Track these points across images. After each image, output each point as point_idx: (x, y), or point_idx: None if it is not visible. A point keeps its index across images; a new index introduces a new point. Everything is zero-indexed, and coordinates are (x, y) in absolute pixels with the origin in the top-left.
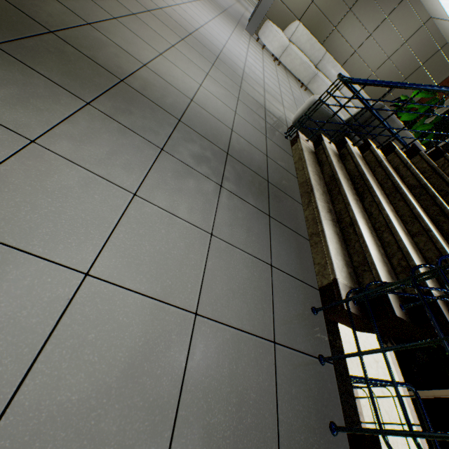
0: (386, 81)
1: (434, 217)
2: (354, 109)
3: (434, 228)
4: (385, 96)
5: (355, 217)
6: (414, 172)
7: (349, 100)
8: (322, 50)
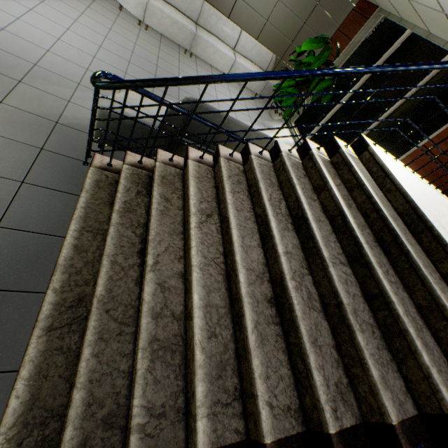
0: (151, 79)
1: (230, 271)
2: (254, 70)
3: (216, 297)
4: (288, 47)
5: (88, 321)
6: (224, 197)
7: (122, 110)
8: (198, 1)
